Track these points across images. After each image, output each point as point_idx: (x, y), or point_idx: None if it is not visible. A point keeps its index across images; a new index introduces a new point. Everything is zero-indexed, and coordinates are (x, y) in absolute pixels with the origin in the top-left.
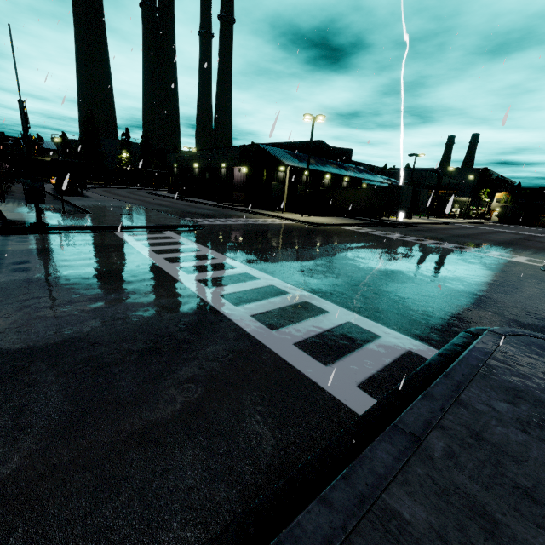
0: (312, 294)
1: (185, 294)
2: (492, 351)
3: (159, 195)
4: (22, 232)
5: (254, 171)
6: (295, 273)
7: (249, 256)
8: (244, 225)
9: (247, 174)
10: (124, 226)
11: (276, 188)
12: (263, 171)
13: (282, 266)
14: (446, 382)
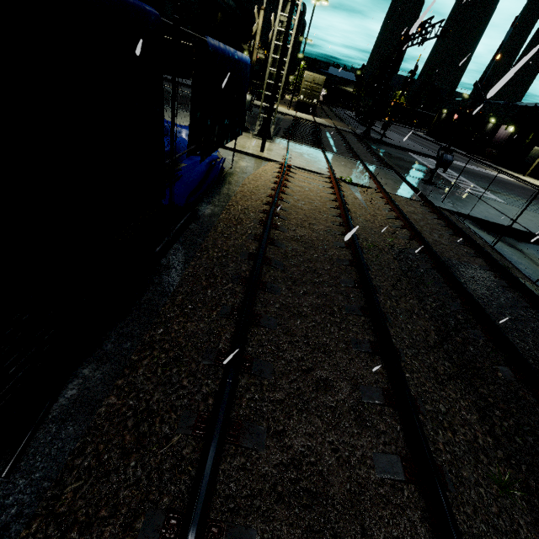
0: (489, 193)
1: (440, 175)
2: (536, 212)
3: (418, 135)
4: (376, 142)
5: (519, 132)
6: (489, 189)
7: (471, 179)
8: (479, 171)
9: (511, 133)
10: (411, 150)
11: (535, 153)
12: (530, 134)
13: (485, 186)
14: (506, 203)
